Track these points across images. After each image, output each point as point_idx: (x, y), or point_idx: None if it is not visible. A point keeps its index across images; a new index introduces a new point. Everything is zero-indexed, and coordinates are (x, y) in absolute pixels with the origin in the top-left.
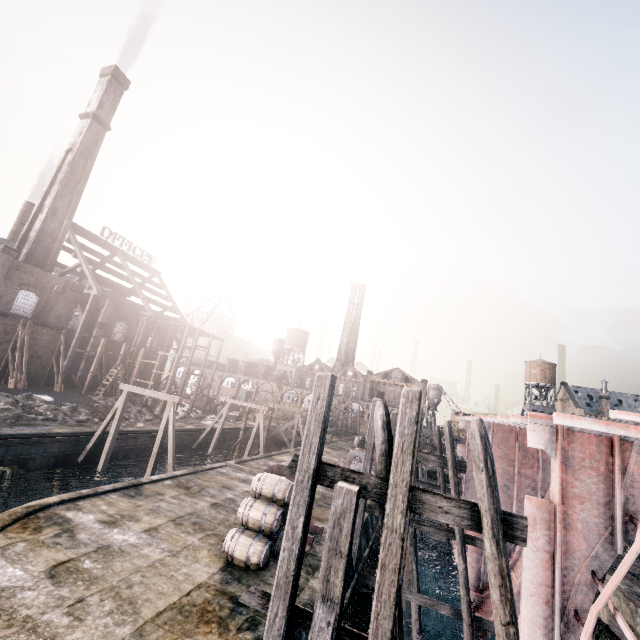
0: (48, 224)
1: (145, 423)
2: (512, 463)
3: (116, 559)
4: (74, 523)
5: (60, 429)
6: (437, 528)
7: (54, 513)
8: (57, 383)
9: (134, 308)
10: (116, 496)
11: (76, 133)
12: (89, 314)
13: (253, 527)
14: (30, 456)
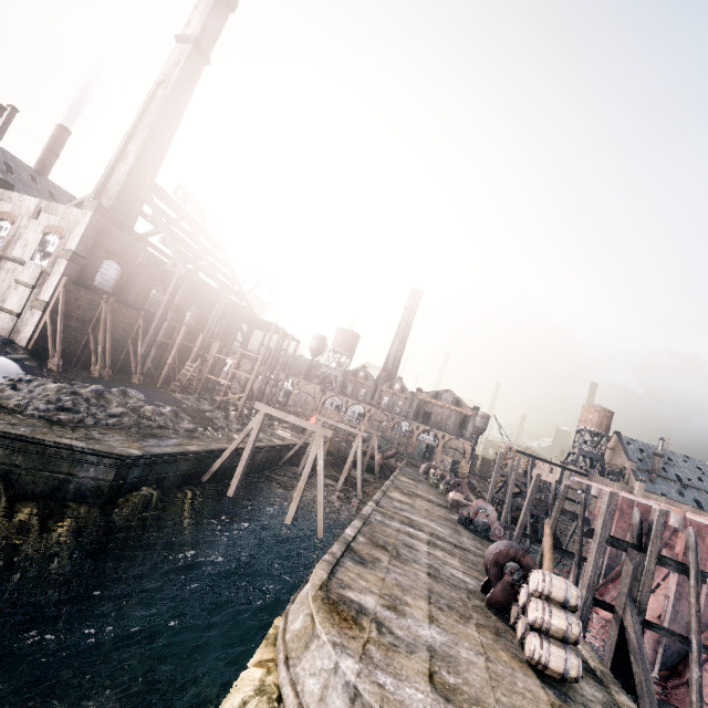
0: (131, 177)
1: (238, 434)
2: (704, 561)
3: (459, 668)
4: (370, 610)
5: (189, 445)
6: (669, 632)
7: (339, 594)
8: (135, 373)
9: (209, 291)
10: (351, 563)
11: (170, 61)
12: (171, 296)
13: (555, 635)
14: (166, 475)
